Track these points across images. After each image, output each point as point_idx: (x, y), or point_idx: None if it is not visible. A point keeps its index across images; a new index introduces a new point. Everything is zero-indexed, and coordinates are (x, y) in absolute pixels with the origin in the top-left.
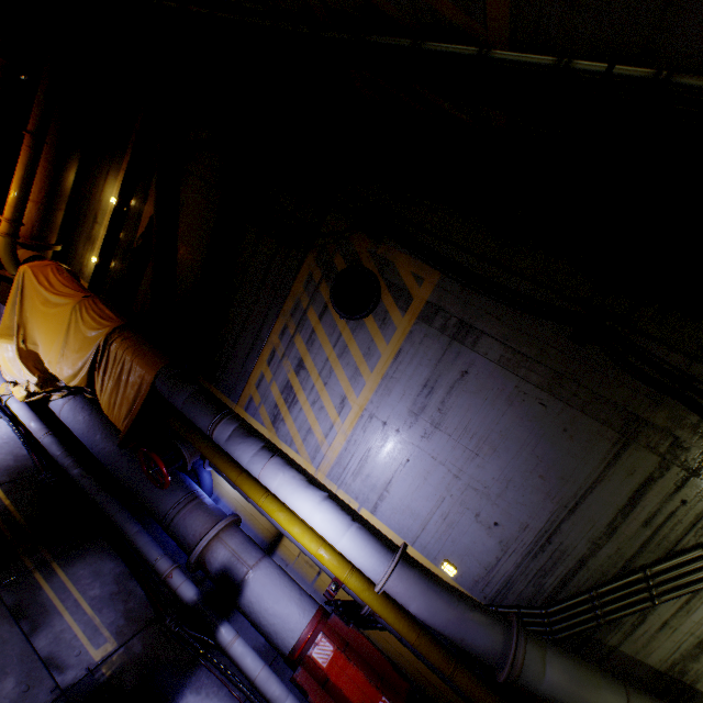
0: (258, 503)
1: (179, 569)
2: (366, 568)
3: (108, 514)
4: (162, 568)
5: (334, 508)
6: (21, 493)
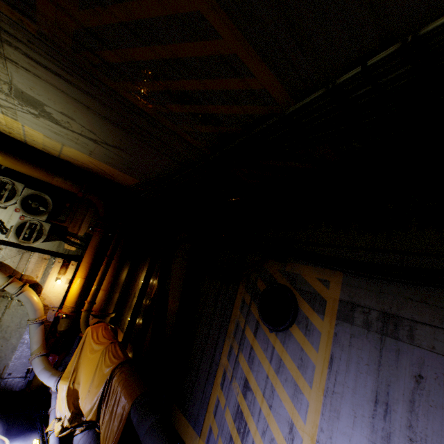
0: None
1: None
2: None
3: None
4: None
5: None
6: None
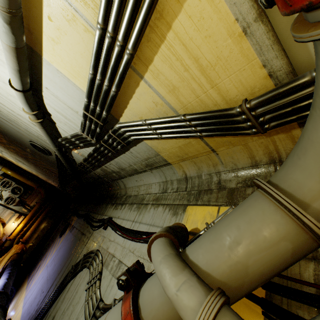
0: None
1: None
2: None
3: None
4: None
5: (3, 283)
6: None
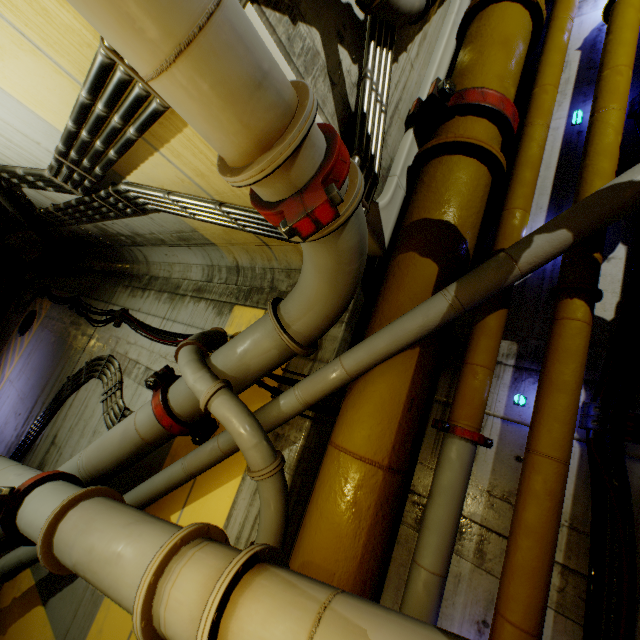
0: None
1: None
2: None
3: None
4: None
5: None
6: None
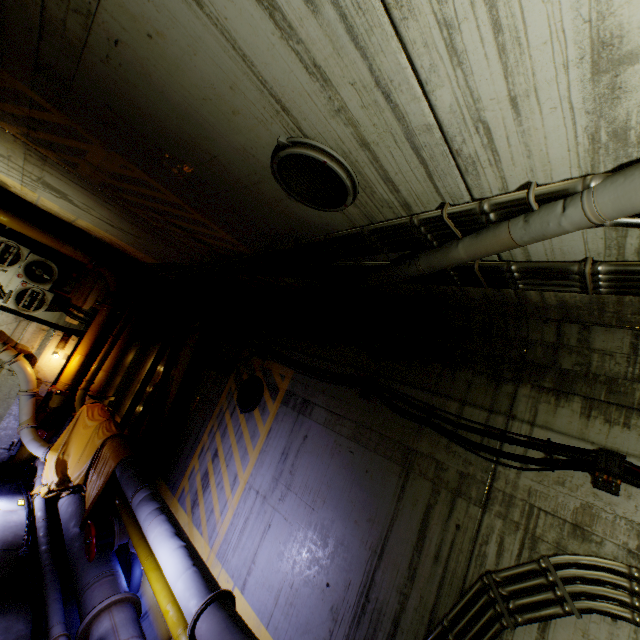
0: (143, 564)
1: (67, 638)
2: (187, 610)
3: (44, 582)
4: (54, 633)
5: (184, 553)
6: (1, 558)
